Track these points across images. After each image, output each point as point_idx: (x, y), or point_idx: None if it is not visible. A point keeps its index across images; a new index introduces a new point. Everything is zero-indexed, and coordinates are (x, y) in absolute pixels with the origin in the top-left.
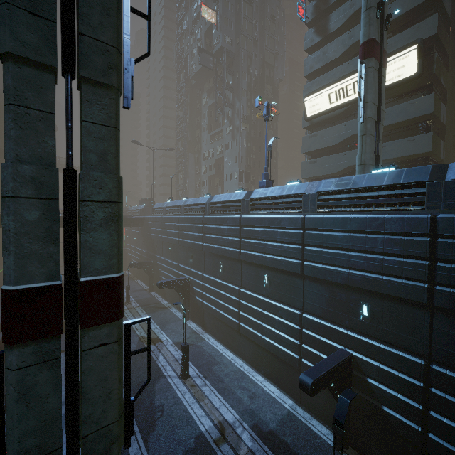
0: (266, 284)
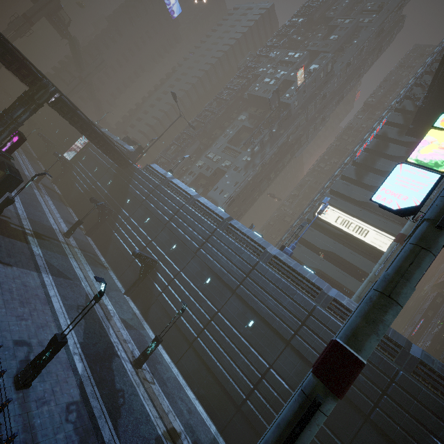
0: (249, 326)
